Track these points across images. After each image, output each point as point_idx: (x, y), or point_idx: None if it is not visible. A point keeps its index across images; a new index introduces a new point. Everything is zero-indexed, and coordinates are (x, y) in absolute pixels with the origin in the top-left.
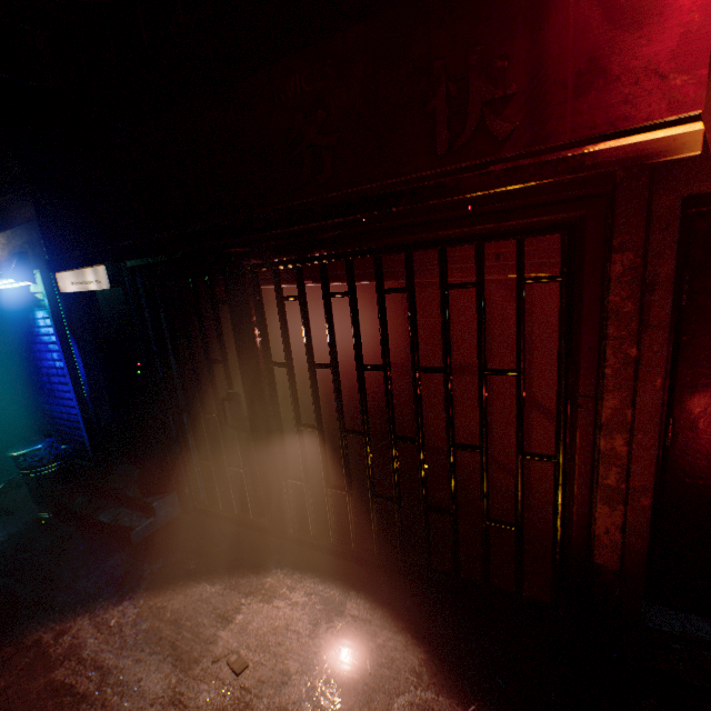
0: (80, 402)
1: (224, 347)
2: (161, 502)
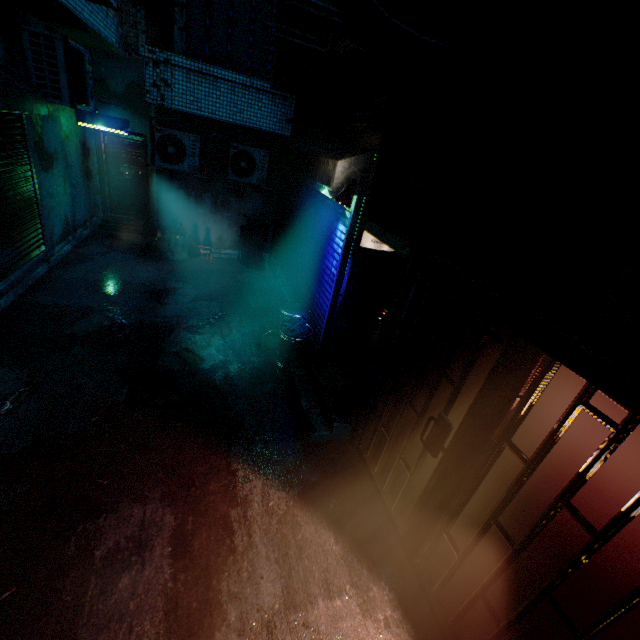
0: (331, 307)
1: (466, 375)
2: (339, 425)
